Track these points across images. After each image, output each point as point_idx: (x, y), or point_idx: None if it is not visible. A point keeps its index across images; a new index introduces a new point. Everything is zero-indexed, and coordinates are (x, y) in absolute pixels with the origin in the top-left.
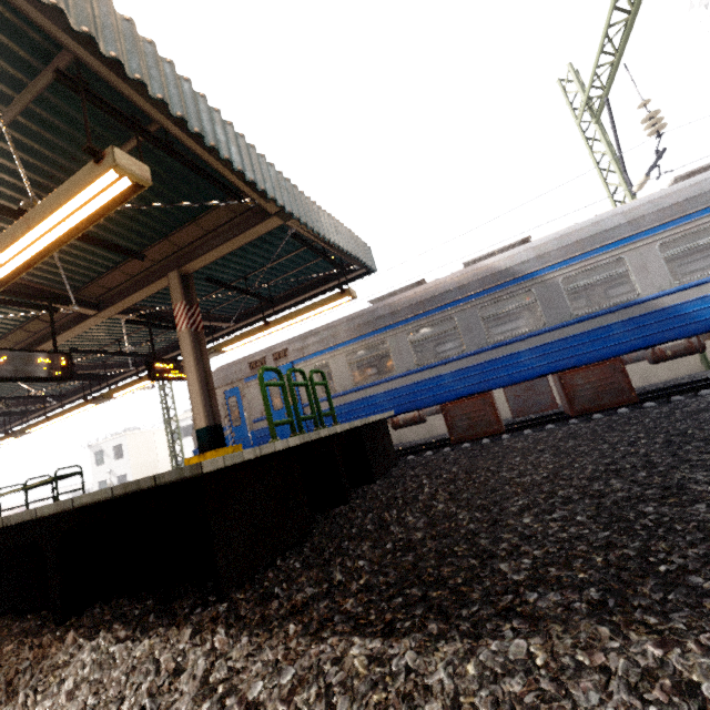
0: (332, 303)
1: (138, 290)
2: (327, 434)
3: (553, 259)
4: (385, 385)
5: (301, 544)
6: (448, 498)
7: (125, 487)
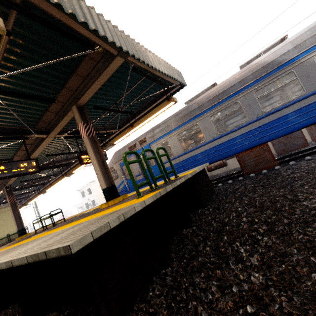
0: (164, 107)
1: (60, 120)
2: (171, 188)
3: (308, 44)
4: (201, 148)
5: (164, 268)
6: (267, 229)
7: (32, 257)
